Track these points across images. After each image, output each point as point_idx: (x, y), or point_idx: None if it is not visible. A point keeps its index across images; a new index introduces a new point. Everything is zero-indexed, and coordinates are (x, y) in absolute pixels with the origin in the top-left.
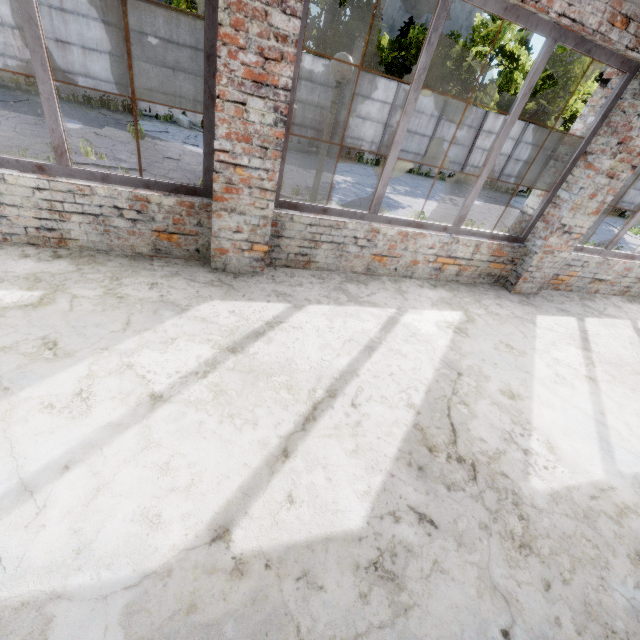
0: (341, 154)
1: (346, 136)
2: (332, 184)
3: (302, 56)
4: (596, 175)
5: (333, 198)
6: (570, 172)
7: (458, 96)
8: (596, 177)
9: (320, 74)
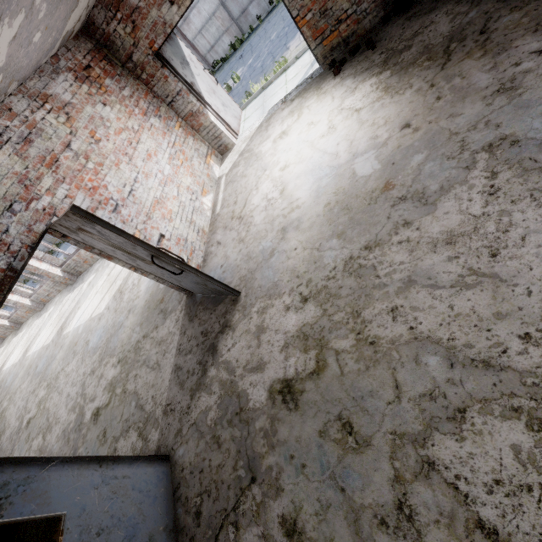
0: None
1: None
2: None
3: None
4: None
5: None
6: None
7: None
8: None
9: None
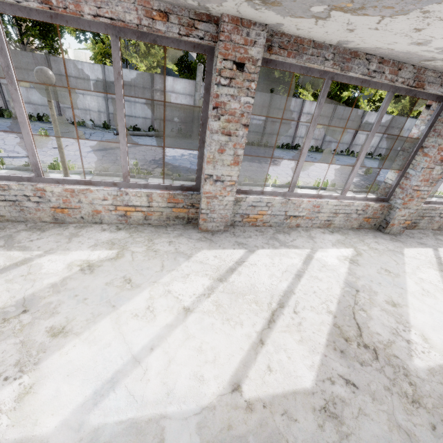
0: None
1: None
2: (176, 156)
3: (166, 78)
4: (212, 134)
5: (168, 166)
6: (206, 134)
7: (286, 92)
8: (213, 136)
9: (180, 88)
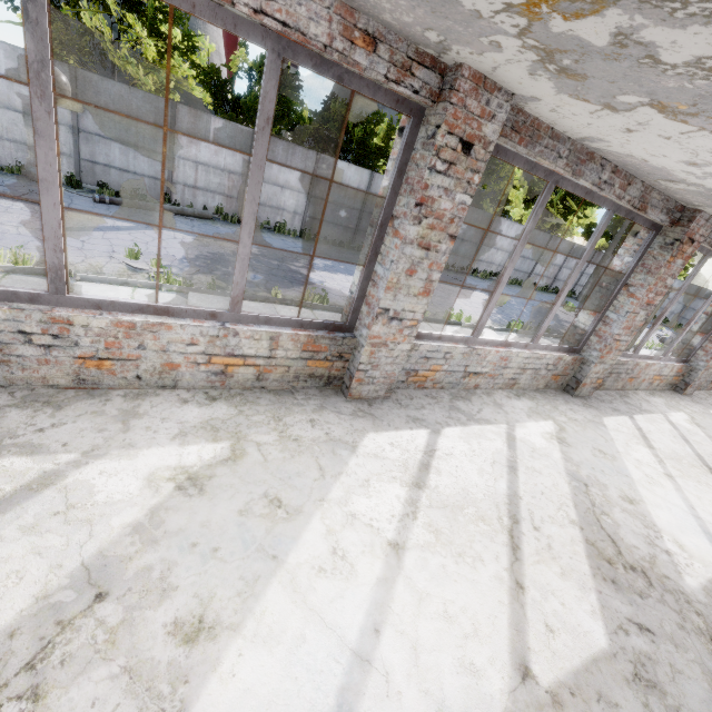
0: (258, 223)
1: (263, 204)
2: (225, 255)
3: (200, 115)
4: (404, 245)
5: (216, 271)
6: (383, 241)
7: None
8: (405, 247)
9: (224, 136)
